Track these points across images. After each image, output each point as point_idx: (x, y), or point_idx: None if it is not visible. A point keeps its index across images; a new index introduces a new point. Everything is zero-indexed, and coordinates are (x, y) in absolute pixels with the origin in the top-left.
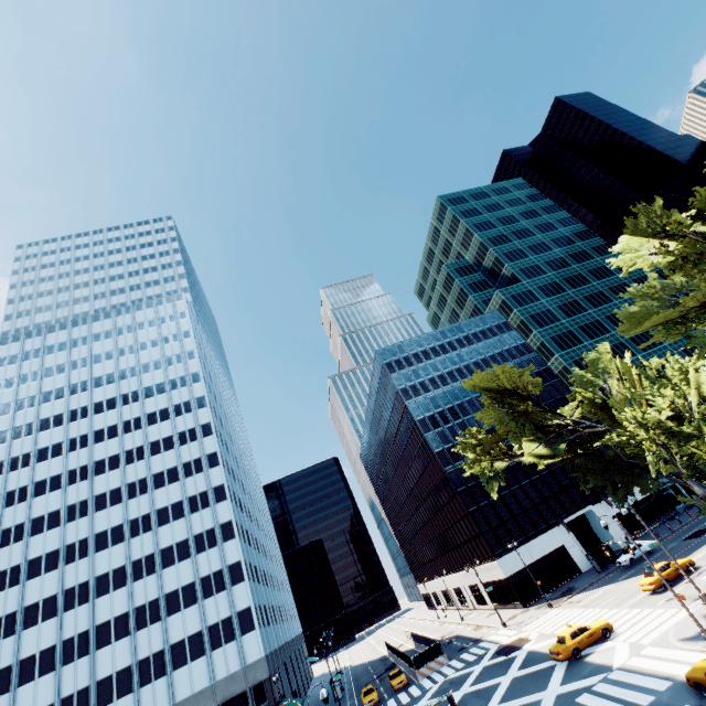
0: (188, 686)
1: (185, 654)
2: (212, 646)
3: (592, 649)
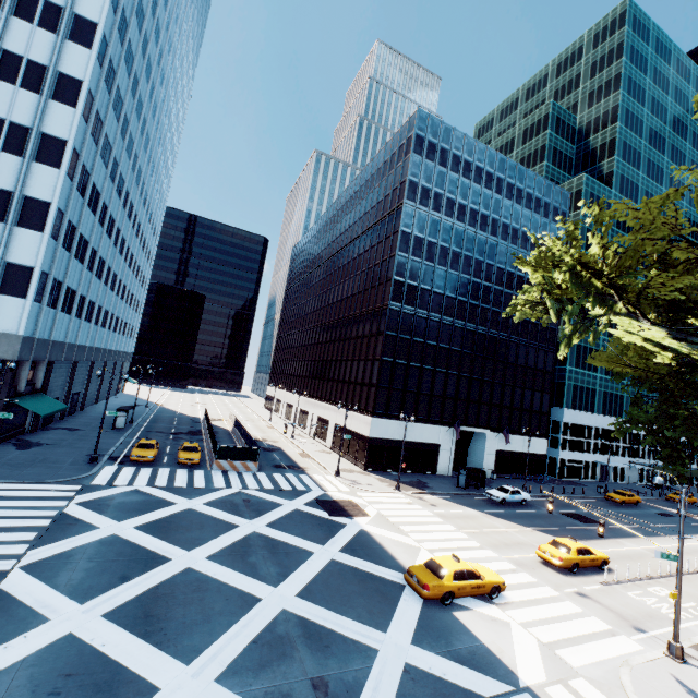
0: None
1: None
2: None
3: (467, 601)
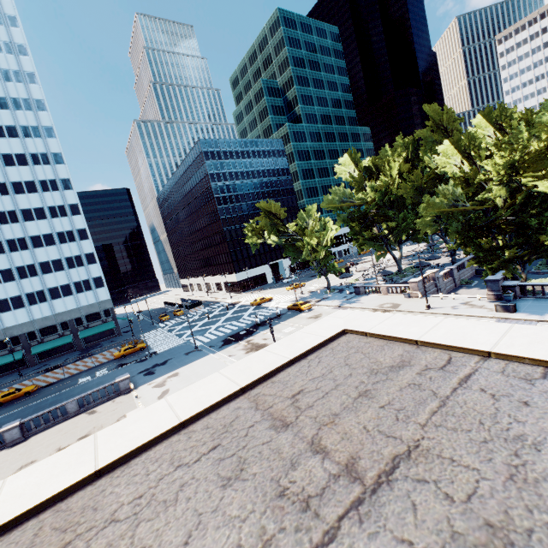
0: (63, 307)
1: (59, 294)
2: (77, 292)
3: (265, 304)
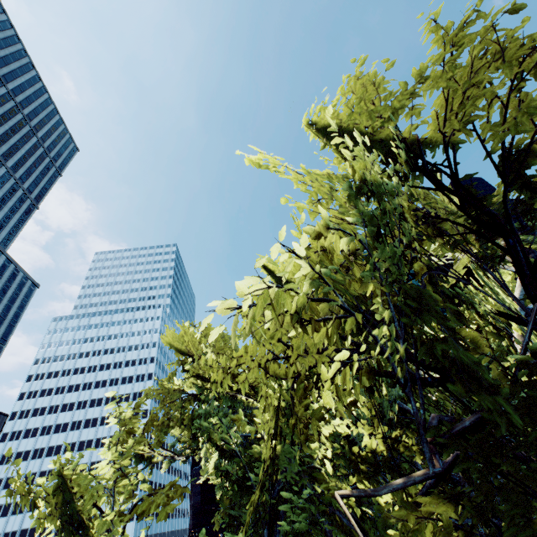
0: None
1: None
2: None
3: None
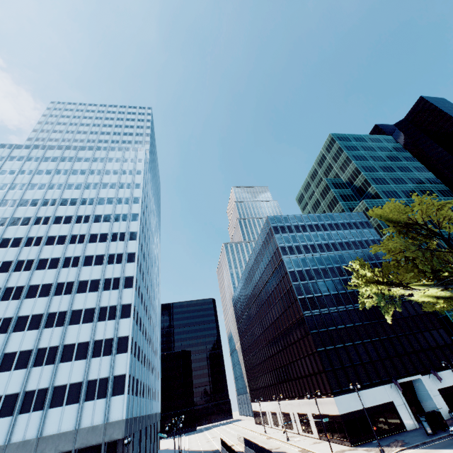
0: (56, 425)
1: (63, 397)
2: (86, 398)
3: None
